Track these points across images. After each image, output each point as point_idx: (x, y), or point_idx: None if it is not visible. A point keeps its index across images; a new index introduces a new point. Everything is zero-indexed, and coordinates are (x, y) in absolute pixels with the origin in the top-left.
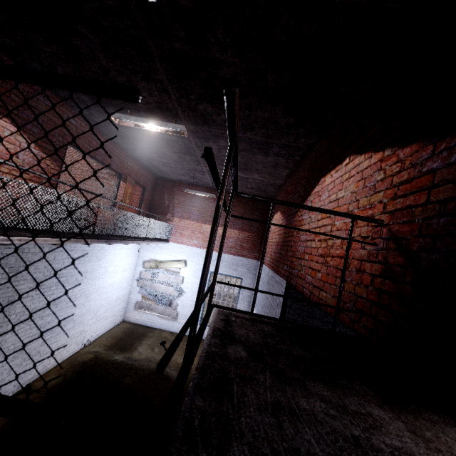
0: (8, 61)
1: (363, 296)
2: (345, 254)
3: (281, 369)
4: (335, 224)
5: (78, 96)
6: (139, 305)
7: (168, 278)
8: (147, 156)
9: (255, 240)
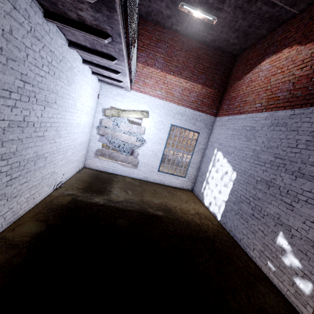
0: None
1: None
2: None
3: None
4: None
5: None
6: (100, 152)
7: (130, 128)
8: None
9: (215, 97)
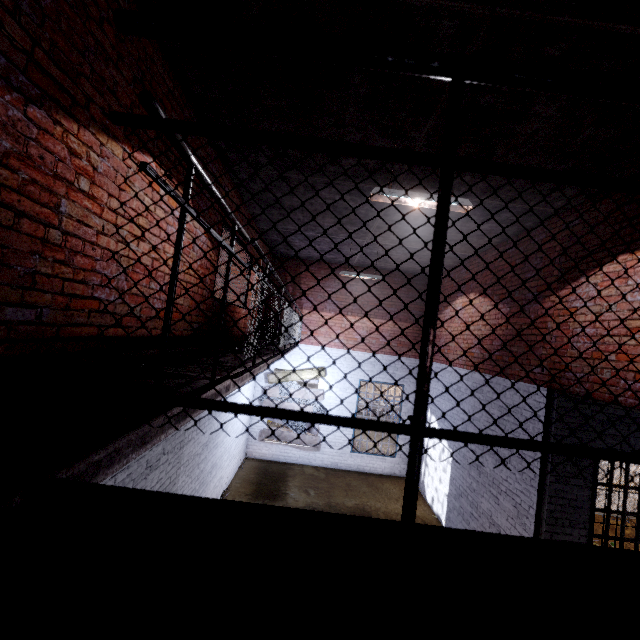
0: (193, 118)
1: None
2: None
3: None
4: None
5: (254, 158)
6: (266, 434)
7: (304, 394)
8: (286, 229)
9: (416, 332)
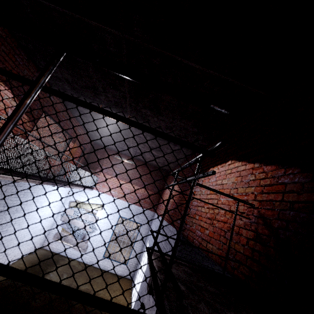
0: (24, 56)
1: (241, 251)
2: (233, 222)
3: (208, 301)
4: (221, 200)
5: (62, 85)
6: (58, 236)
7: (86, 217)
8: (94, 129)
9: (155, 197)
